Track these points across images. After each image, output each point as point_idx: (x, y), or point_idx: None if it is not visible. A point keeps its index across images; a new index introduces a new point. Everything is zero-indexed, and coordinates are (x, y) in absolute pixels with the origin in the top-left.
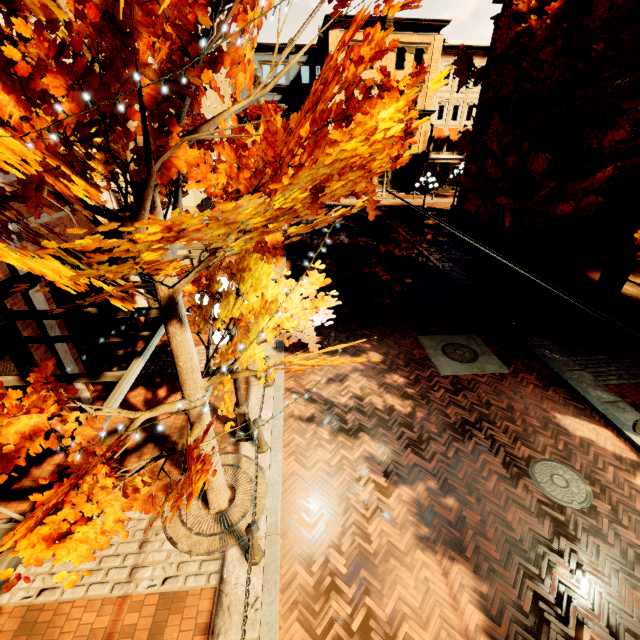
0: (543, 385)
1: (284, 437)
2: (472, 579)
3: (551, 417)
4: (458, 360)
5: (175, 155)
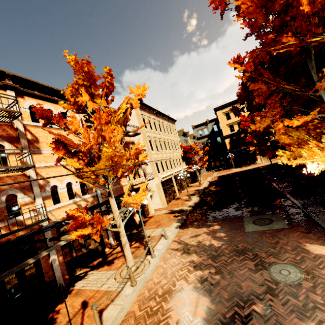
0: (307, 231)
1: (163, 255)
2: (208, 303)
3: (302, 245)
4: (259, 224)
5: (102, 163)
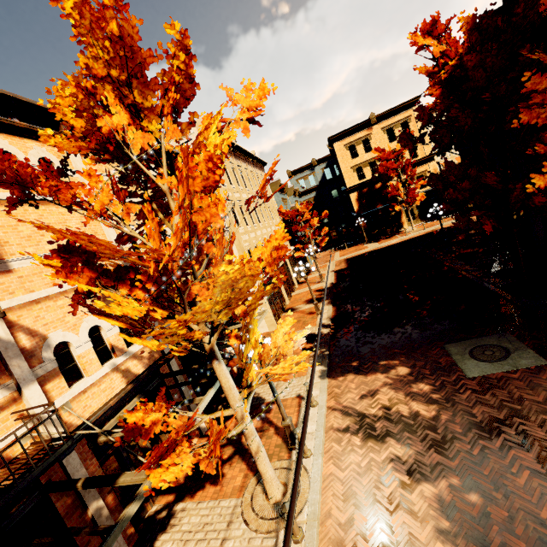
0: None
1: (325, 445)
2: None
3: None
4: (486, 360)
5: (192, 289)
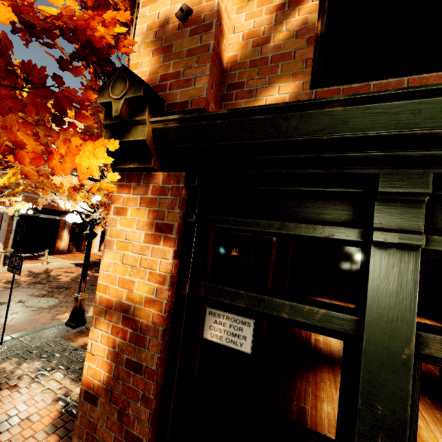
0: None
1: None
2: None
3: None
4: None
5: None
